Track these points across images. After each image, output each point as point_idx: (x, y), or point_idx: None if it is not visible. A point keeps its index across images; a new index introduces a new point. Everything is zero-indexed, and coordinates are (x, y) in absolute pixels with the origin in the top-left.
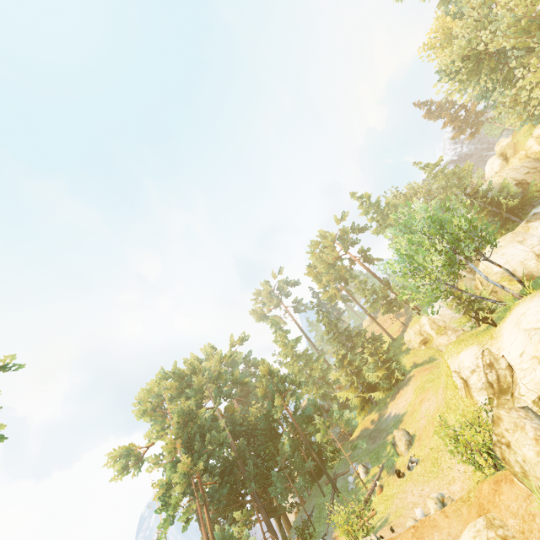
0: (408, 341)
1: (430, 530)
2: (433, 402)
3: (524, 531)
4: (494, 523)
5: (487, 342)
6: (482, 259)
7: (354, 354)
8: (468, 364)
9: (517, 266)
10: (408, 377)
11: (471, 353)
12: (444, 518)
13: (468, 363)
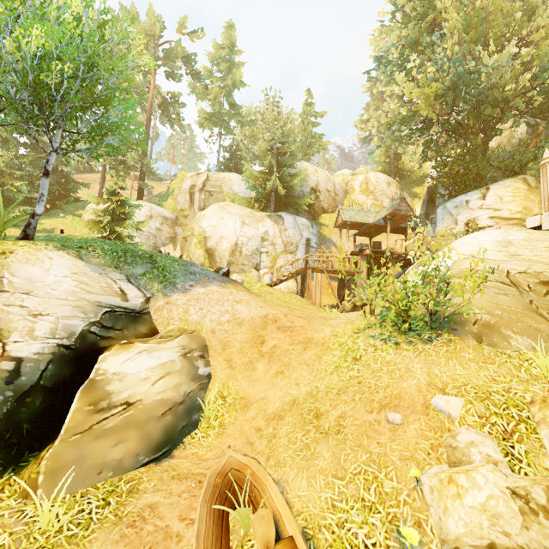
0: (87, 210)
1: None
2: None
3: None
4: None
5: None
6: (211, 206)
7: (14, 167)
8: None
9: (216, 237)
10: None
11: None
12: None
13: None
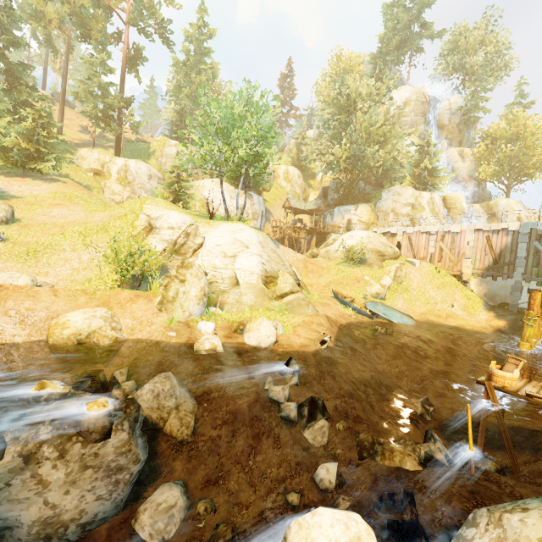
0: (83, 157)
1: (24, 297)
2: (78, 215)
3: (135, 329)
4: (114, 317)
5: (202, 222)
6: (207, 180)
7: None
8: (173, 221)
9: (216, 204)
10: (55, 178)
11: (182, 218)
12: (51, 295)
13: (174, 221)
